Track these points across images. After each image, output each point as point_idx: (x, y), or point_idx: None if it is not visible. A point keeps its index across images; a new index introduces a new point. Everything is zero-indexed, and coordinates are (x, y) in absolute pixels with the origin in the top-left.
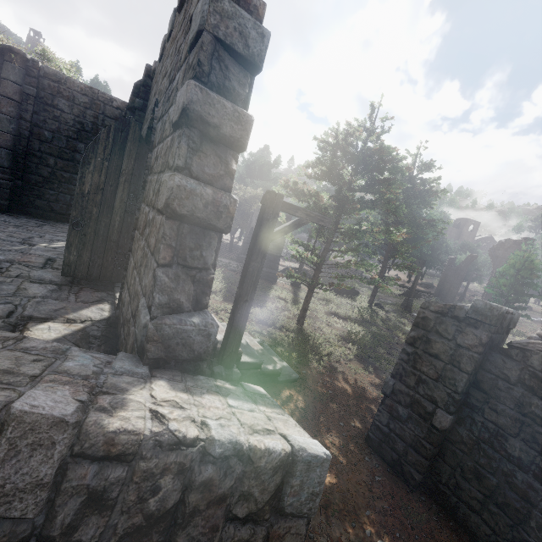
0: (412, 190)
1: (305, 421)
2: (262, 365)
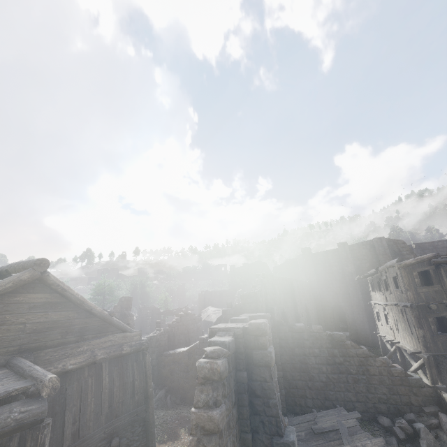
0: (101, 290)
1: None
2: None
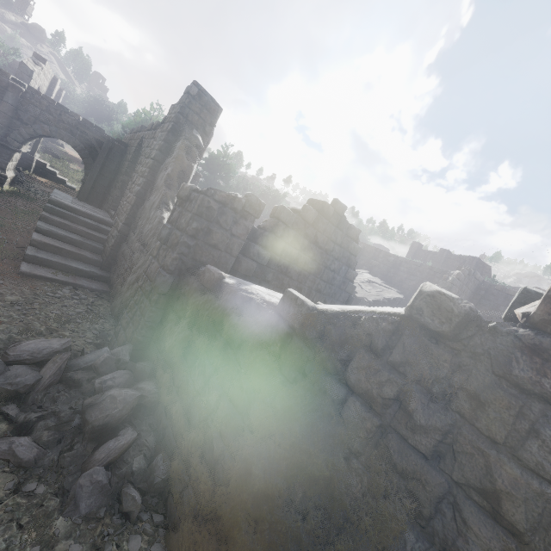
0: (214, 165)
1: (62, 188)
2: (58, 177)
